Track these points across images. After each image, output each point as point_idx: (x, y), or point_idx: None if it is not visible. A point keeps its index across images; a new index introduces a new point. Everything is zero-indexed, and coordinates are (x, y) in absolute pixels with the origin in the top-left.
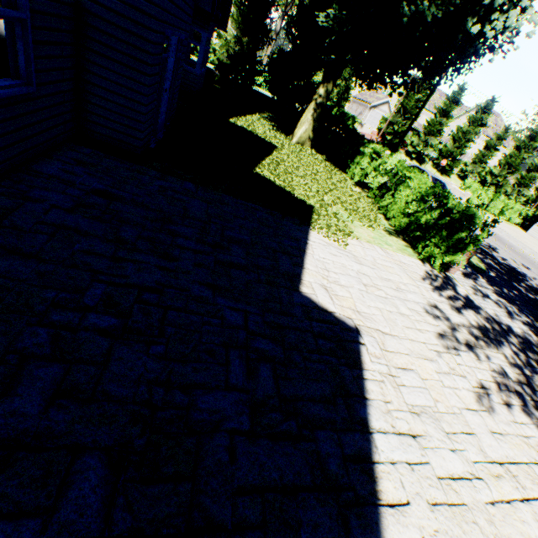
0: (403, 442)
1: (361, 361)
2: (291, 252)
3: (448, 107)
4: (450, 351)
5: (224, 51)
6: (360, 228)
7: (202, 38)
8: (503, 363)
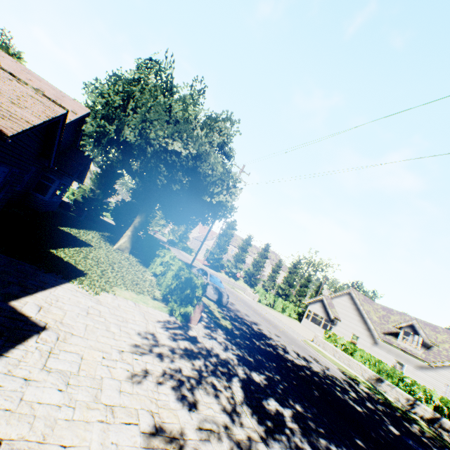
0: (10, 379)
1: (26, 341)
2: (29, 286)
3: (245, 246)
4: (135, 353)
5: (81, 194)
6: (127, 291)
7: (55, 182)
8: (186, 366)
